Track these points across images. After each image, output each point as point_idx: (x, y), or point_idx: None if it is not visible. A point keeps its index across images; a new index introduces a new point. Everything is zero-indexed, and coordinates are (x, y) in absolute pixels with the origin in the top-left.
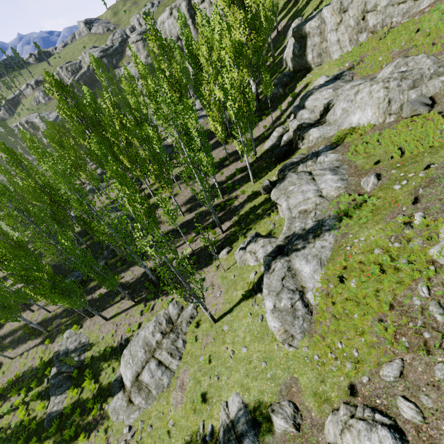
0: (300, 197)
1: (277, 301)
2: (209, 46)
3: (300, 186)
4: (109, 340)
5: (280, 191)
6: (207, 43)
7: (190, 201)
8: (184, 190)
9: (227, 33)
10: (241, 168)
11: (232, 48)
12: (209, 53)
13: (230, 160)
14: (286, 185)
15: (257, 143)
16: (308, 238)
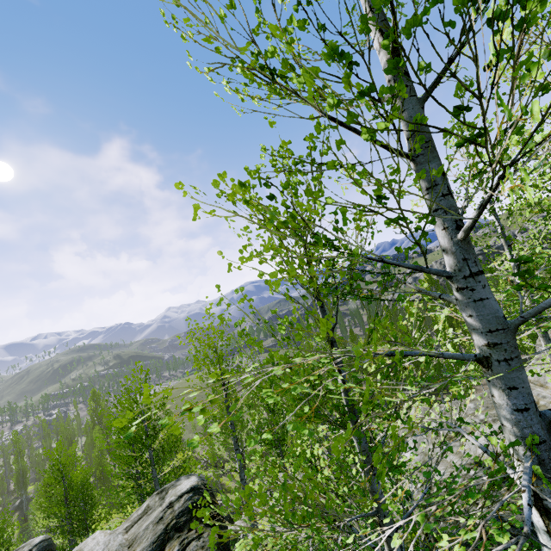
0: None
1: None
2: None
3: None
4: None
5: None
6: None
7: None
8: None
9: None
10: None
11: None
12: None
13: None
14: None
15: None
16: None
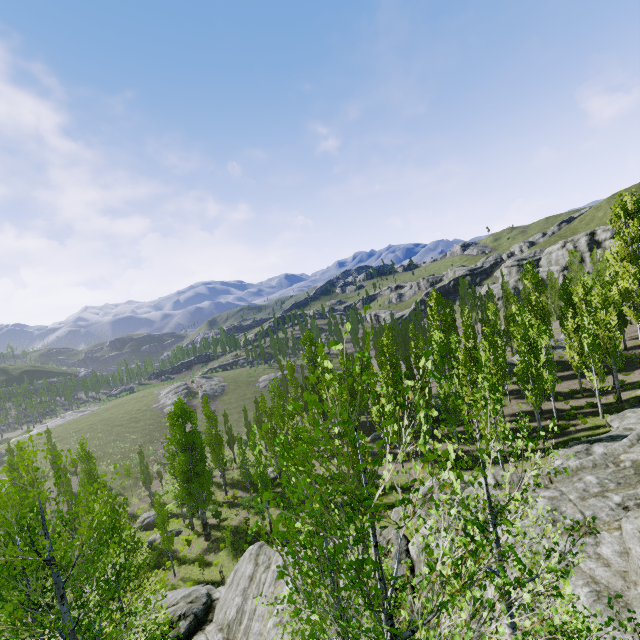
0: (633, 420)
1: (565, 461)
2: (587, 288)
3: (639, 415)
4: (401, 480)
5: (617, 416)
6: (584, 286)
7: (517, 415)
8: (513, 404)
9: (600, 286)
10: (594, 403)
11: (601, 297)
12: (585, 294)
13: (584, 394)
14: (625, 412)
15: (629, 387)
16: (616, 439)
